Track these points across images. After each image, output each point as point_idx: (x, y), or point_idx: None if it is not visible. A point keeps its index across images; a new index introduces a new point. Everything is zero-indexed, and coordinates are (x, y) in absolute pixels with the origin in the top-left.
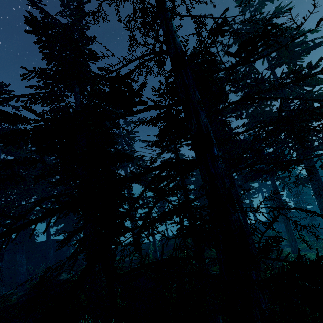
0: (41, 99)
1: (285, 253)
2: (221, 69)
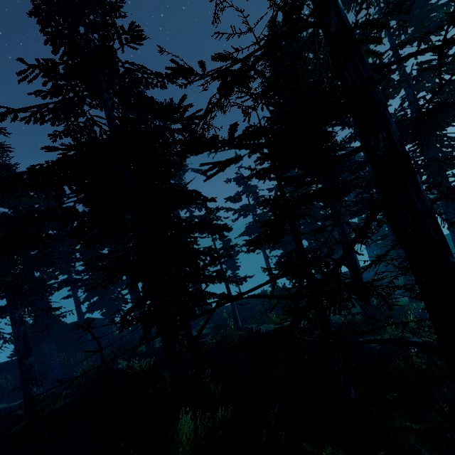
0: (50, 113)
1: (400, 303)
2: (421, 51)
